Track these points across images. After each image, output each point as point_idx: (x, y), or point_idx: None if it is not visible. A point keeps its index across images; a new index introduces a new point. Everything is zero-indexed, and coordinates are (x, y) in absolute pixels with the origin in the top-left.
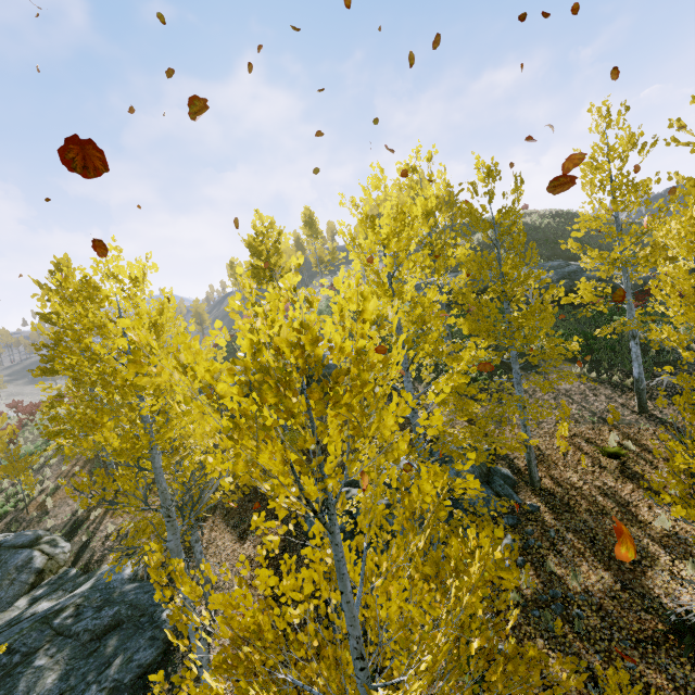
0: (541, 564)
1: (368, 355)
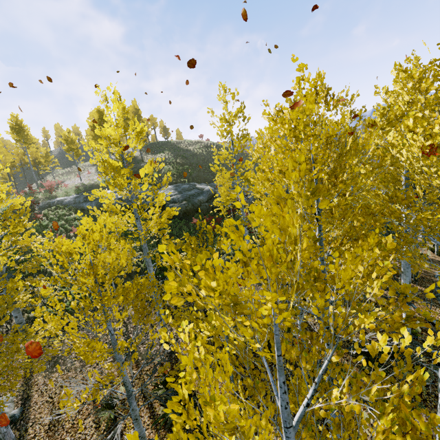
0: None
1: None
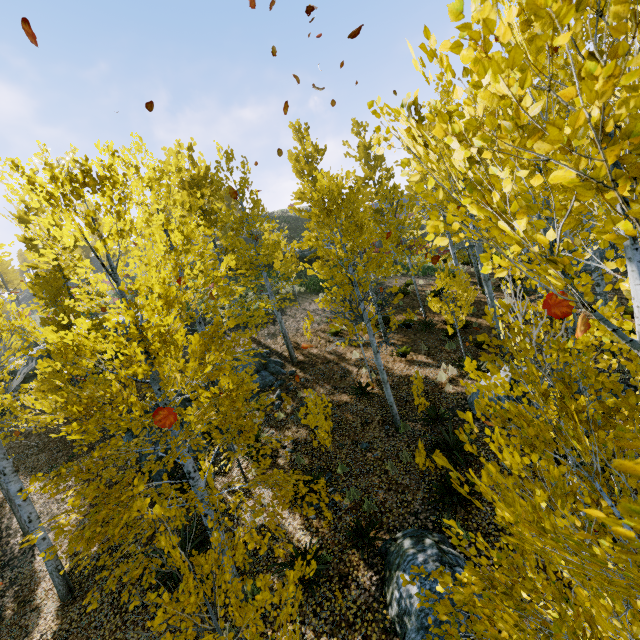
0: (296, 396)
1: (115, 169)
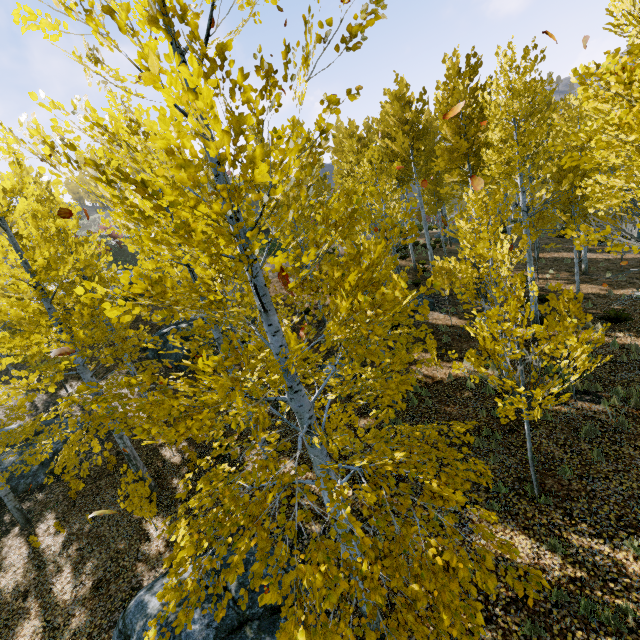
0: None
1: None
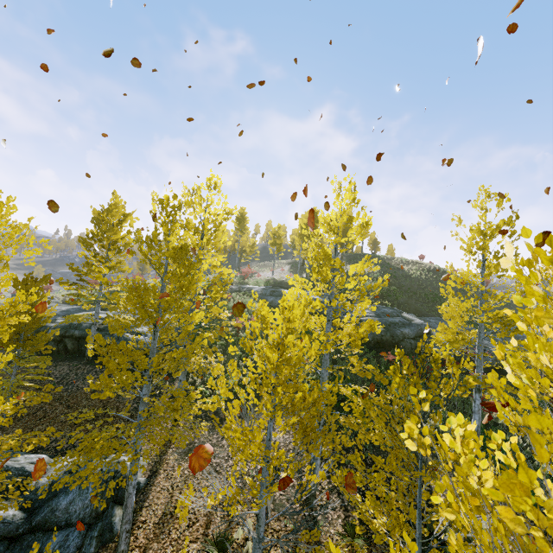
0: None
1: None
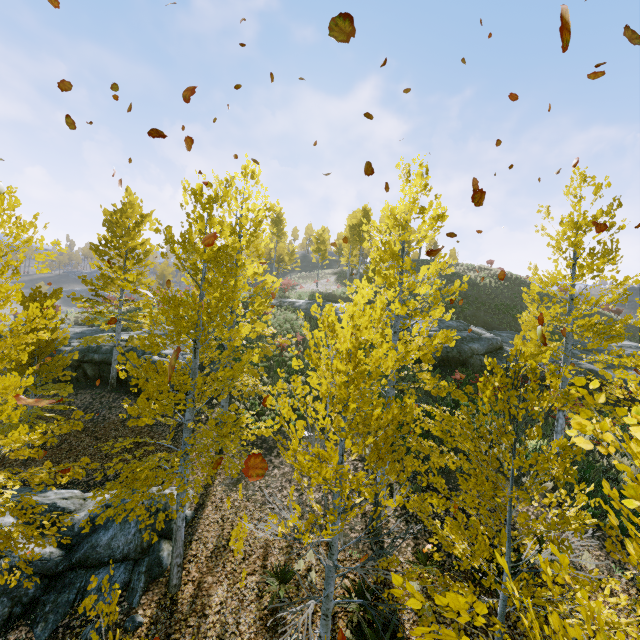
0: None
1: None
